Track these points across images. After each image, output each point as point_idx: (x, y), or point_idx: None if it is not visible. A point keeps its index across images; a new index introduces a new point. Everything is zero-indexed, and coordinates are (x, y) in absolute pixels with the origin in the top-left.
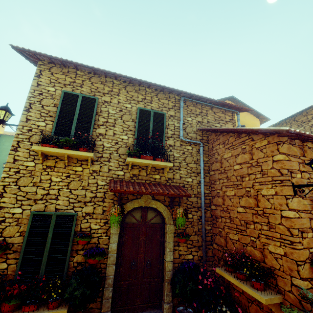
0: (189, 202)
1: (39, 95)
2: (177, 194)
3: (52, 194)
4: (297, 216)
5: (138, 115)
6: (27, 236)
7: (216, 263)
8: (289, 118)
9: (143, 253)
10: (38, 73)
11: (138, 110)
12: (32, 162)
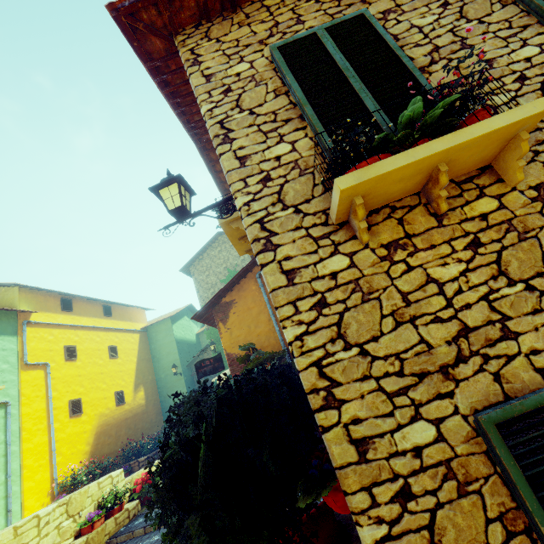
0: None
1: (225, 94)
2: None
3: (477, 325)
4: None
5: None
6: None
7: None
8: None
9: None
10: (189, 58)
11: None
12: (335, 257)
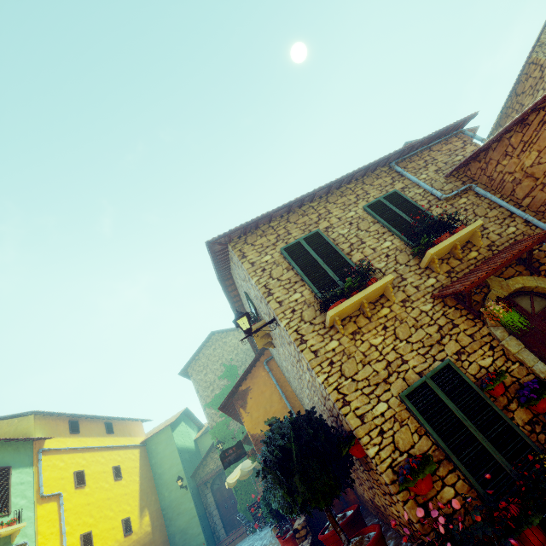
0: None
1: (263, 272)
2: (536, 239)
3: (393, 360)
4: None
5: (373, 212)
6: (431, 428)
7: None
8: (508, 100)
9: None
10: (240, 254)
11: (367, 208)
12: (332, 342)
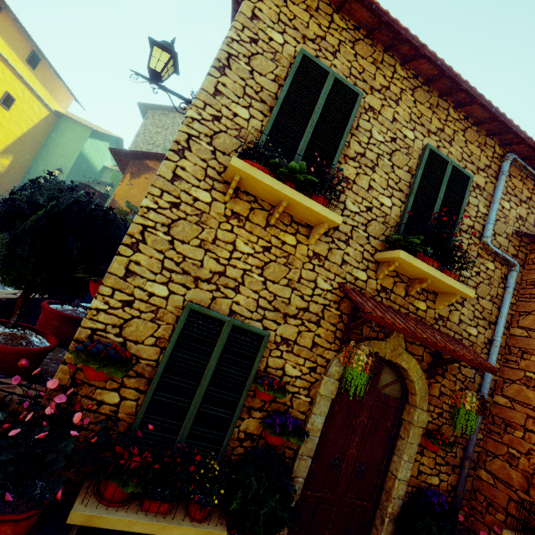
0: (461, 375)
1: (251, 41)
2: (477, 362)
3: (229, 276)
4: None
5: (425, 161)
6: (170, 352)
7: (478, 509)
8: None
9: (356, 448)
10: None
11: (427, 151)
12: (206, 193)
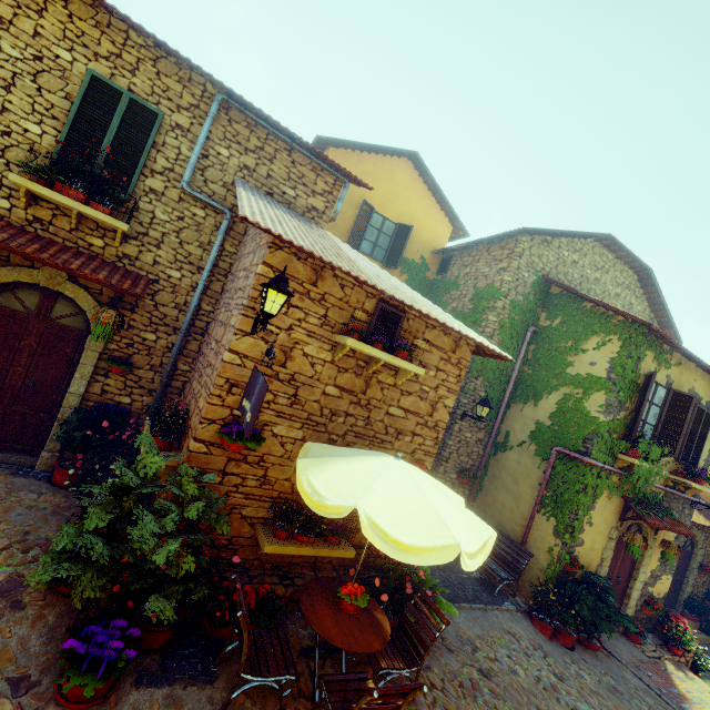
0: (159, 313)
1: None
2: (110, 284)
3: None
4: (236, 363)
5: (85, 89)
6: None
7: None
8: (485, 244)
9: (25, 367)
10: None
11: (88, 76)
12: None
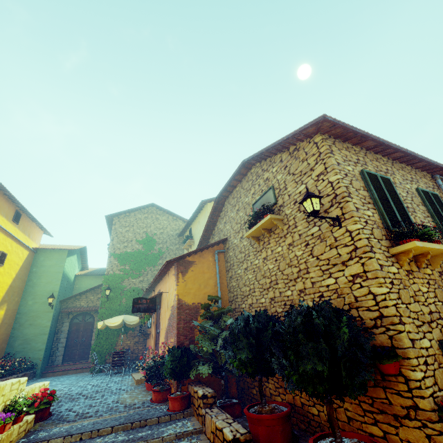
0: None
1: (345, 176)
2: None
3: (433, 311)
4: None
5: (424, 197)
6: None
7: None
8: None
9: None
10: (329, 149)
11: (420, 191)
12: (393, 267)
